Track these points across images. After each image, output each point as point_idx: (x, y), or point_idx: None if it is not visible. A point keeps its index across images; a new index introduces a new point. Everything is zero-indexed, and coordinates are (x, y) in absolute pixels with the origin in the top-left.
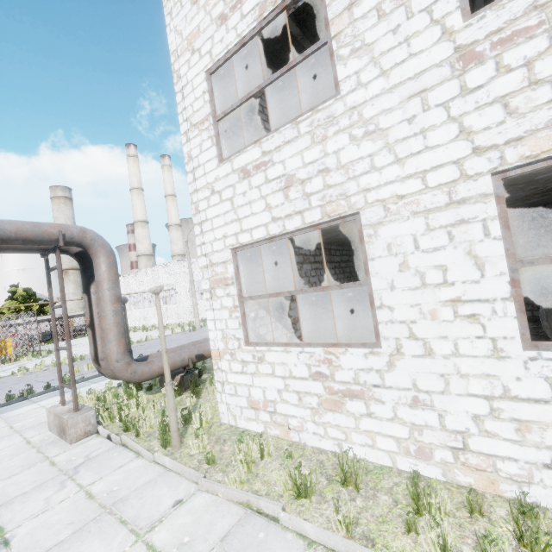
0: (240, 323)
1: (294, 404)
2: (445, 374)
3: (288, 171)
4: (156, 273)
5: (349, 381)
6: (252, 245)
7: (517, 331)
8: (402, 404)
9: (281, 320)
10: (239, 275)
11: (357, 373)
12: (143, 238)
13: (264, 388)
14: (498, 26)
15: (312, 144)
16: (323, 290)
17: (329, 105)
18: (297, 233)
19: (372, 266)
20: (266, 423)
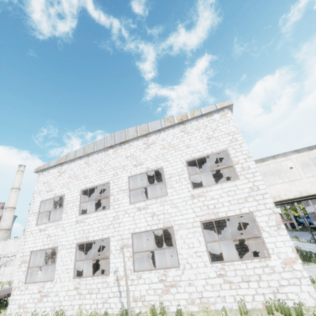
0: (25, 276)
1: (31, 303)
2: (62, 286)
3: (49, 233)
4: (7, 244)
5: (46, 292)
6: (36, 251)
7: (73, 275)
8: (54, 296)
9: (48, 275)
10: (30, 260)
11: (48, 289)
12: (8, 218)
13: (25, 299)
14: (81, 219)
15: (55, 228)
16: (47, 265)
17: (60, 221)
18: (47, 249)
19: (57, 259)
20: (21, 312)
